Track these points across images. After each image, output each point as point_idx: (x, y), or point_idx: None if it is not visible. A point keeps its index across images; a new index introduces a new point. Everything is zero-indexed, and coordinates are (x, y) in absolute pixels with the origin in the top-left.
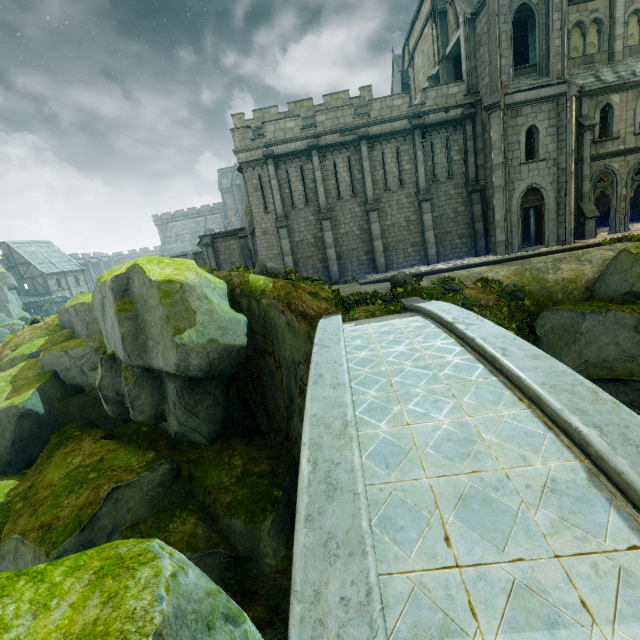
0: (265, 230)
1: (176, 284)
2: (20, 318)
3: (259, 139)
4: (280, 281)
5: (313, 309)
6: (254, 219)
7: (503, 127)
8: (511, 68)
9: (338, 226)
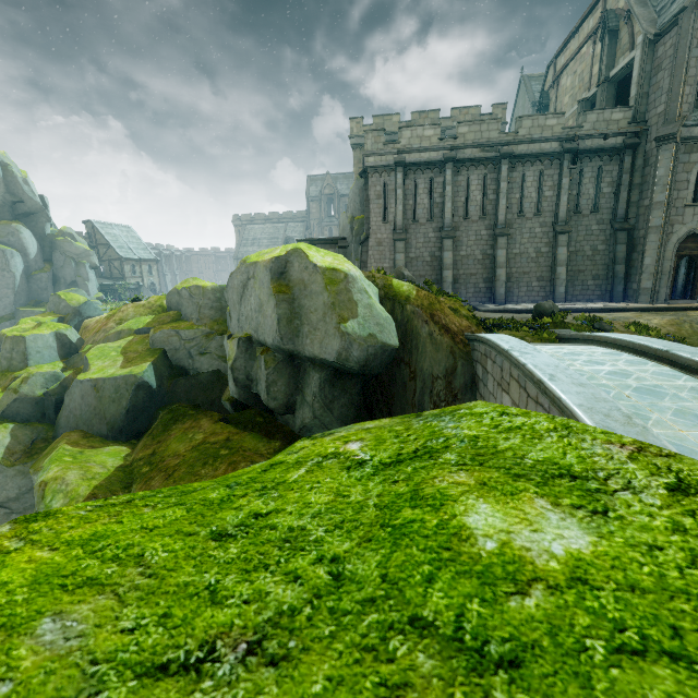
0: (380, 241)
1: (340, 273)
2: (98, 298)
3: (392, 144)
4: (423, 290)
5: (455, 324)
6: (370, 228)
7: (674, 162)
8: (693, 98)
9: (459, 247)
